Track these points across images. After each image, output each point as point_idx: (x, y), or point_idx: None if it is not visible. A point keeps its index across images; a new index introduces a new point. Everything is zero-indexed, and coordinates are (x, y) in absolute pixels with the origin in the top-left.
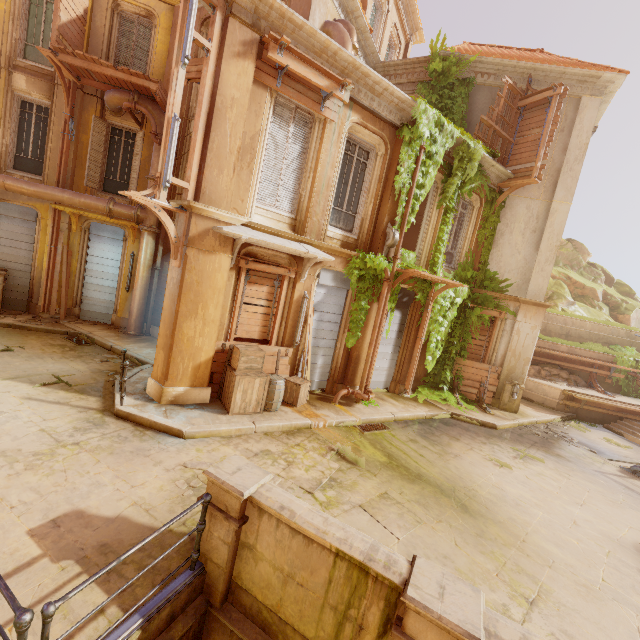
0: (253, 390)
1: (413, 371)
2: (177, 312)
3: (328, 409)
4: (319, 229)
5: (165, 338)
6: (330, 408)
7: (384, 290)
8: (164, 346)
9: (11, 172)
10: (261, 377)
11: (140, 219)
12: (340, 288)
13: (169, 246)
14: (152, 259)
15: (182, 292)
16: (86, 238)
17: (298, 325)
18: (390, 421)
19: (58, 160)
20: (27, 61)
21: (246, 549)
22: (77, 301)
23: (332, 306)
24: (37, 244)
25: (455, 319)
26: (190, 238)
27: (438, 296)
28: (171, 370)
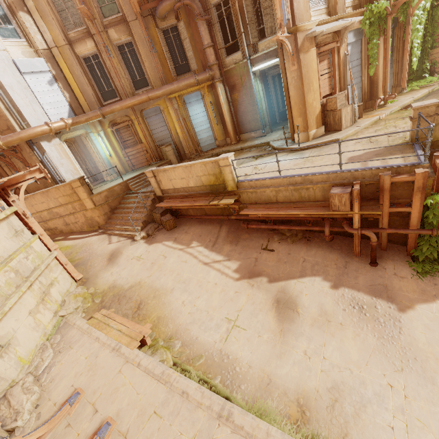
0: (348, 114)
1: (406, 74)
2: (303, 93)
3: (377, 112)
4: (343, 5)
5: (299, 110)
6: (377, 111)
7: (389, 23)
8: (300, 115)
9: (137, 93)
10: (349, 106)
11: (212, 77)
12: (357, 40)
13: (231, 84)
14: (226, 97)
15: (303, 81)
16: (186, 107)
17: (346, 75)
18: (412, 102)
19: (157, 69)
20: (108, 18)
21: (437, 126)
22: (198, 143)
23: (355, 55)
24: (168, 124)
25: (426, 22)
26: (299, 48)
27: (415, 10)
28: (308, 124)
